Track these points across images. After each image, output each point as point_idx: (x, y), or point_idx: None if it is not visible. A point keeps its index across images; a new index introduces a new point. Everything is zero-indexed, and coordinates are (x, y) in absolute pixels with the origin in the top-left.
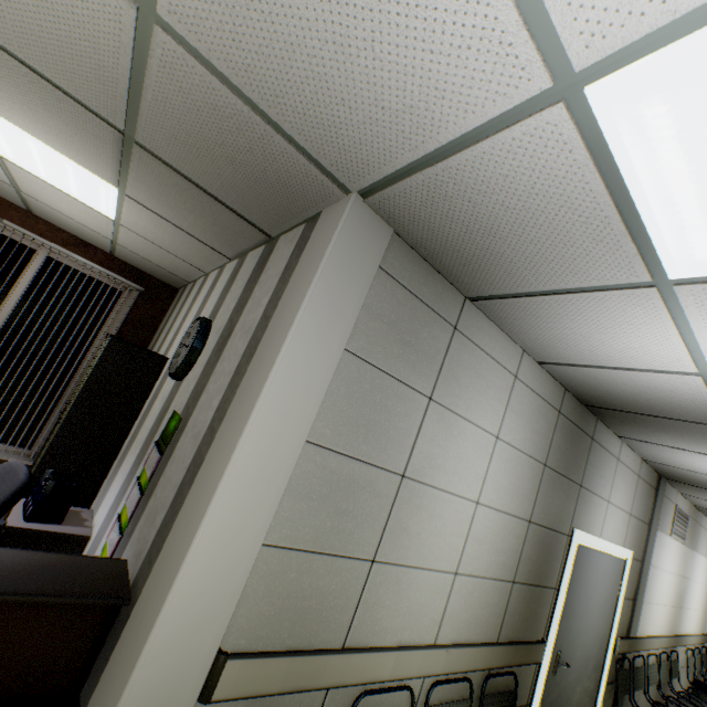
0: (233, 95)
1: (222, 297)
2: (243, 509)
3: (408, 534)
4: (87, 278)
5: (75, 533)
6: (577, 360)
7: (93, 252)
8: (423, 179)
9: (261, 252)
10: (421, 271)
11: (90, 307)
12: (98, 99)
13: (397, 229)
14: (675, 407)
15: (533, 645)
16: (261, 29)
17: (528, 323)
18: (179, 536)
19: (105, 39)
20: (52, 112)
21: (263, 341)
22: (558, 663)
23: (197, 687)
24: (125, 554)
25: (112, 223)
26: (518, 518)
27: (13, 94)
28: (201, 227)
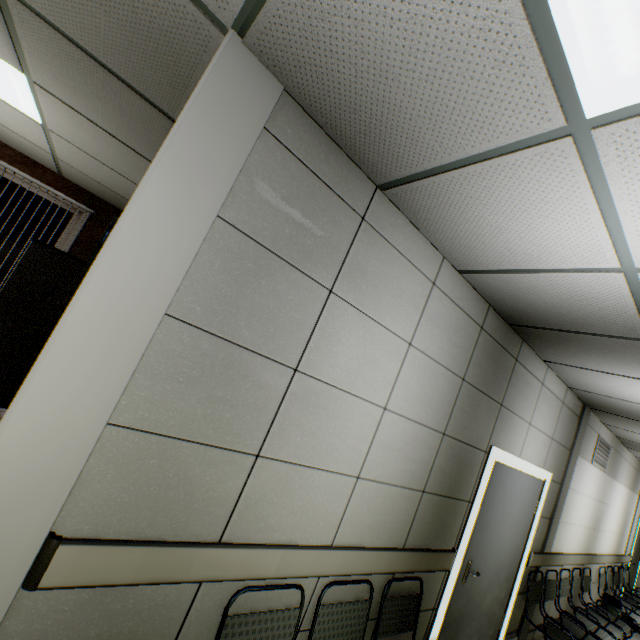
0: None
1: None
2: (79, 380)
3: (301, 432)
4: (37, 199)
5: None
6: (496, 264)
7: (41, 171)
8: None
9: None
10: (321, 146)
11: (38, 226)
12: None
13: (287, 85)
14: (597, 318)
15: (441, 553)
16: None
17: (442, 215)
18: None
19: None
20: None
21: None
22: (468, 572)
23: (20, 572)
24: None
25: (41, 129)
26: (431, 429)
27: None
28: (113, 119)
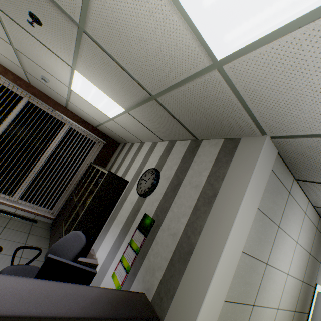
0: (234, 96)
1: (162, 160)
2: (220, 285)
3: (265, 291)
4: (83, 136)
5: (92, 262)
6: None
7: (88, 125)
8: (319, 140)
9: (188, 144)
10: (282, 167)
11: (84, 150)
12: (151, 84)
13: (280, 151)
14: None
15: None
16: (280, 81)
17: None
18: (188, 294)
19: (180, 68)
20: (119, 83)
21: (218, 199)
22: None
23: None
24: (134, 285)
25: (108, 119)
26: (299, 280)
27: (104, 75)
28: (159, 129)
